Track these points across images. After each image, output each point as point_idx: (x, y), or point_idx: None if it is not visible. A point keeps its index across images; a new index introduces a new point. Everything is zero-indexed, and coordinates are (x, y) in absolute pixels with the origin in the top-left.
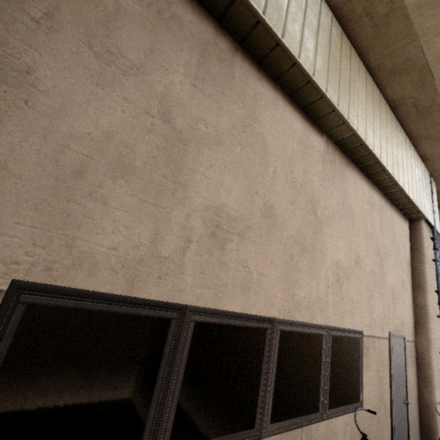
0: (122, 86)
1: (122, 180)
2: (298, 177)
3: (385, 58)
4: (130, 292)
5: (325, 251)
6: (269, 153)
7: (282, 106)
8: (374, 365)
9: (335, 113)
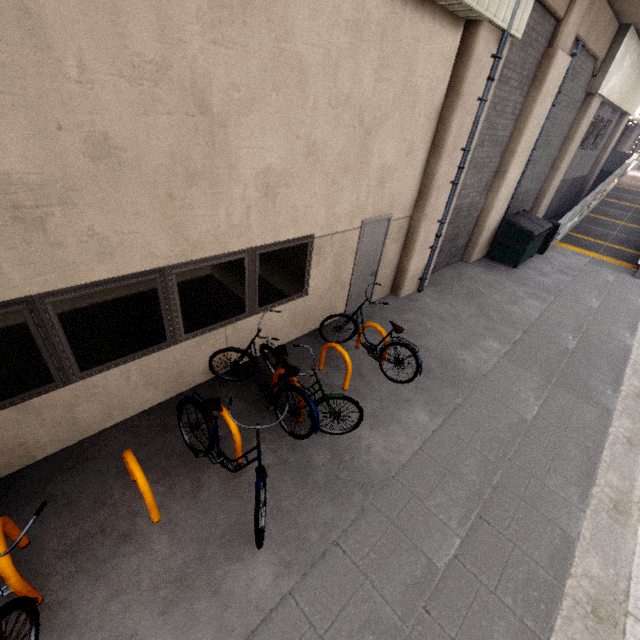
0: None
1: None
2: (146, 48)
3: None
4: None
5: (238, 164)
6: (49, 24)
7: None
8: (330, 259)
9: None
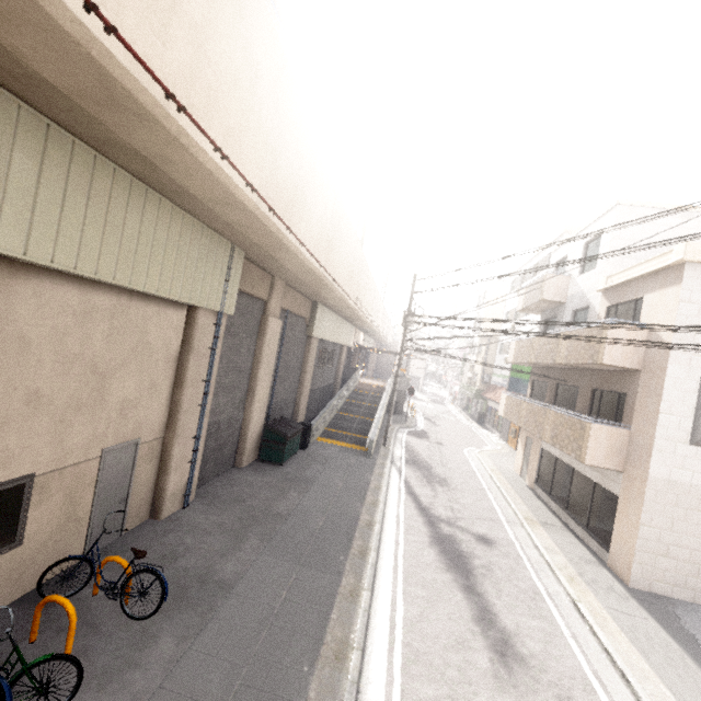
0: None
1: None
2: None
3: (73, 122)
4: None
5: None
6: None
7: None
8: (59, 495)
9: None
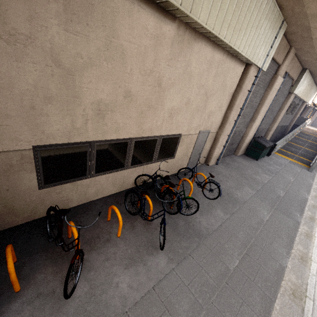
0: (28, 55)
1: (50, 104)
2: (149, 65)
3: None
4: (69, 141)
5: (164, 104)
6: (127, 57)
7: (138, 9)
8: (185, 144)
9: (179, 10)
